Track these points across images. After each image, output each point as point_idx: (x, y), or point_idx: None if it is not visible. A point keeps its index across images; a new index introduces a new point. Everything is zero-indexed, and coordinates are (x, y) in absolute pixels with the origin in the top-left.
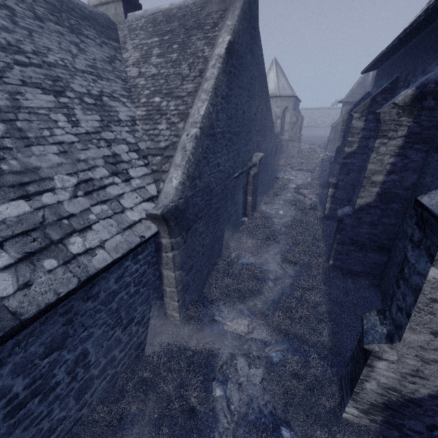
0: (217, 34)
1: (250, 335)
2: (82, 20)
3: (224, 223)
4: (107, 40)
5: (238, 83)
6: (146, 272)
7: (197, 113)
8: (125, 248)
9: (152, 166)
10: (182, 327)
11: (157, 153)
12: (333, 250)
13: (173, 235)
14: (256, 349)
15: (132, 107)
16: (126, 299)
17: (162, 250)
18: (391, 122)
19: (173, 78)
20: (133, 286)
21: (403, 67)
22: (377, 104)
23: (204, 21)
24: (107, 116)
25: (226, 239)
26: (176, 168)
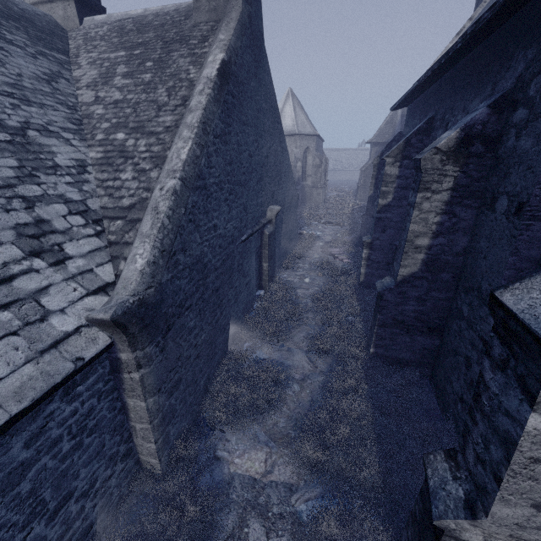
0: (207, 51)
1: (268, 477)
2: (5, 19)
3: (230, 305)
4: (48, 50)
5: (239, 117)
6: (94, 408)
7: (176, 158)
8: (40, 387)
9: (108, 235)
10: (165, 477)
11: (118, 215)
12: (374, 334)
13: (138, 345)
14: (278, 501)
15: (82, 146)
16: (53, 466)
17: (122, 369)
18: (434, 171)
19: (145, 106)
20: (67, 440)
21: (438, 104)
22: (412, 147)
23: (189, 33)
24: (33, 160)
25: (234, 326)
26: (142, 240)
